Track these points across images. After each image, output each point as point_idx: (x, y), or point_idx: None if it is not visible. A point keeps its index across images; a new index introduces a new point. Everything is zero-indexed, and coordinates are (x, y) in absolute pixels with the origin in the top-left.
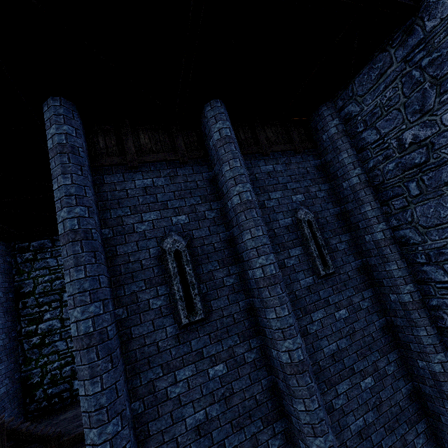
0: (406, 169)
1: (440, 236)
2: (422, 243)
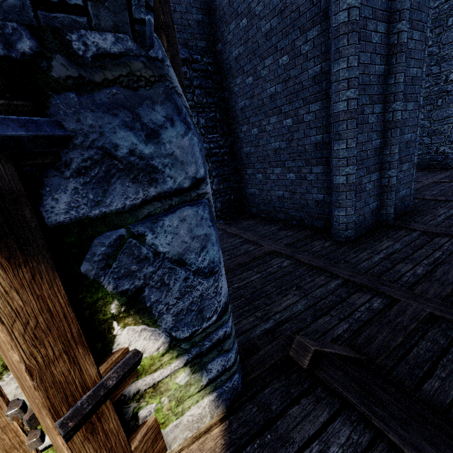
0: (452, 9)
1: (448, 49)
2: (438, 54)
